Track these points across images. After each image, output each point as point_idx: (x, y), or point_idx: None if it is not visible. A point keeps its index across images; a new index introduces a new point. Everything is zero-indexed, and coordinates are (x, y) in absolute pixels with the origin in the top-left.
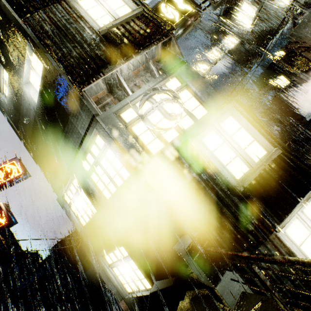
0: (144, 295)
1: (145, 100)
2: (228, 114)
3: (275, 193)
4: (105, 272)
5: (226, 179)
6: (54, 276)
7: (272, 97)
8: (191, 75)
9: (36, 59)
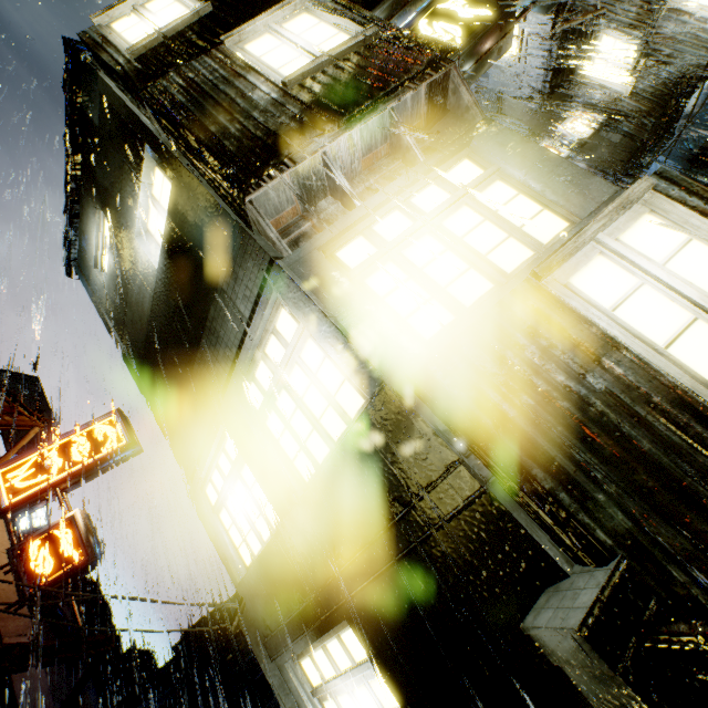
0: None
1: (395, 215)
2: (637, 210)
3: None
4: None
5: (677, 387)
6: None
7: None
8: (508, 145)
9: (160, 179)
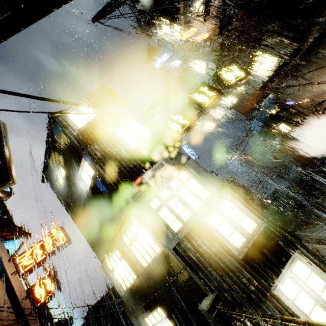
0: None
1: (165, 190)
2: (224, 197)
3: (267, 257)
4: None
5: (229, 250)
6: None
7: (279, 141)
8: (195, 167)
9: (87, 165)
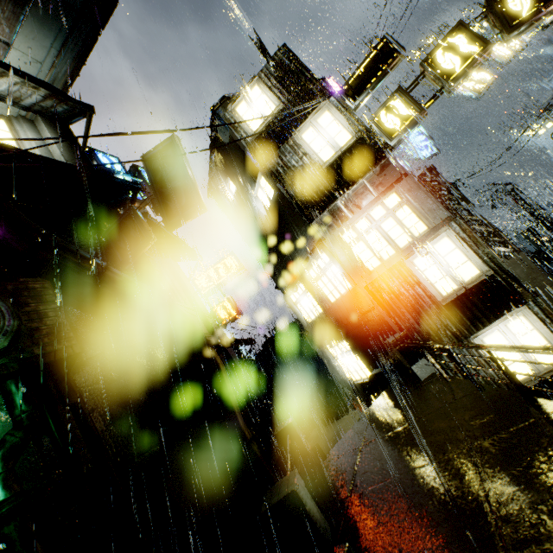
0: (365, 381)
1: (364, 220)
2: (443, 235)
3: (479, 308)
4: (330, 362)
5: (431, 295)
6: (269, 372)
7: None
8: (411, 190)
9: (264, 181)
